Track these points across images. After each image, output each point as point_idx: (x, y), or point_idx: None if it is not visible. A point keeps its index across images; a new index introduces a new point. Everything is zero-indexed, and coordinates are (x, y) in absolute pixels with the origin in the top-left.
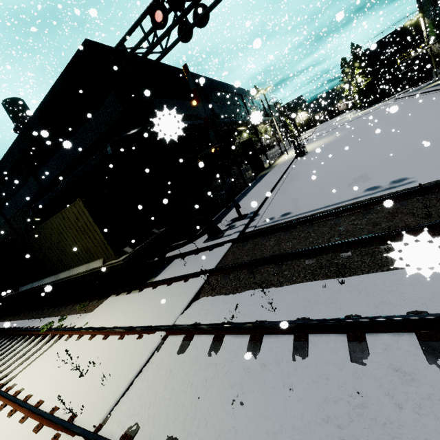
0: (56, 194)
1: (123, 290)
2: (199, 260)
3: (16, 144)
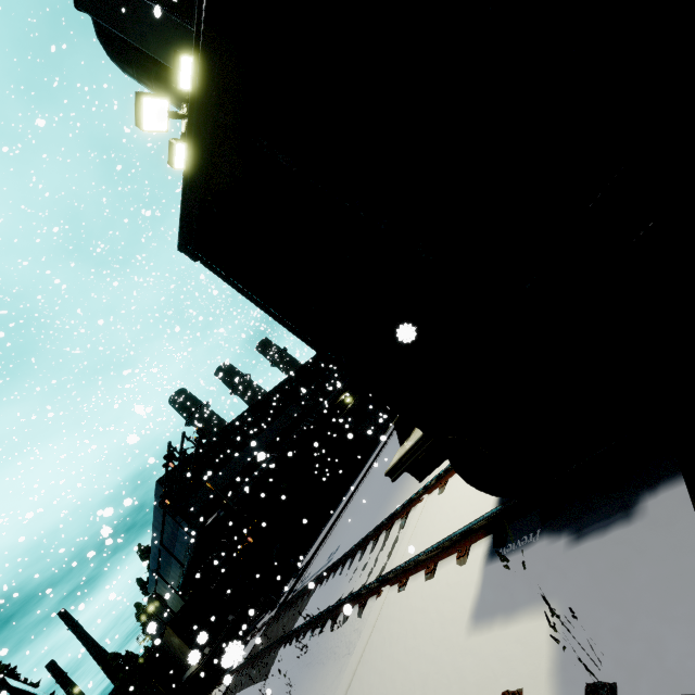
0: (183, 580)
1: (218, 682)
2: (250, 646)
3: (154, 537)
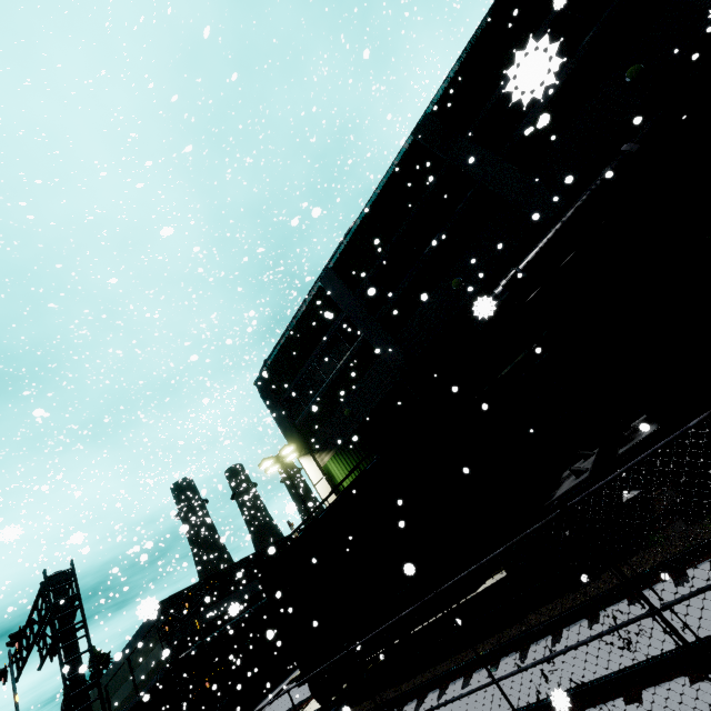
0: (135, 702)
1: None
2: None
3: (126, 648)
